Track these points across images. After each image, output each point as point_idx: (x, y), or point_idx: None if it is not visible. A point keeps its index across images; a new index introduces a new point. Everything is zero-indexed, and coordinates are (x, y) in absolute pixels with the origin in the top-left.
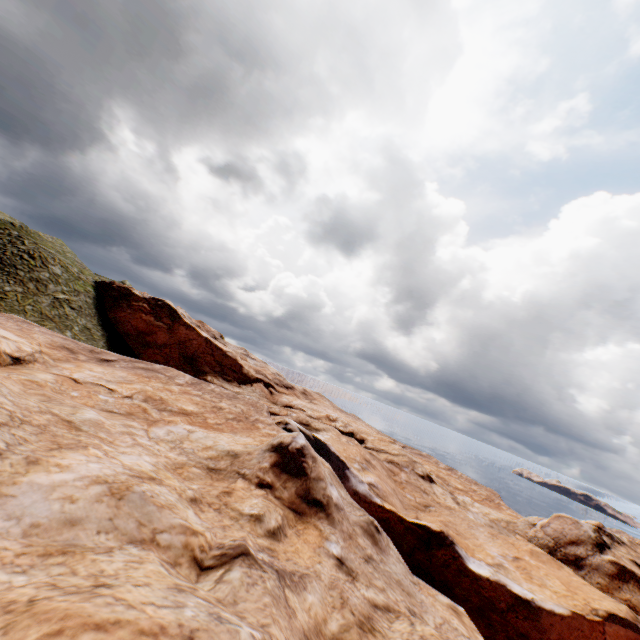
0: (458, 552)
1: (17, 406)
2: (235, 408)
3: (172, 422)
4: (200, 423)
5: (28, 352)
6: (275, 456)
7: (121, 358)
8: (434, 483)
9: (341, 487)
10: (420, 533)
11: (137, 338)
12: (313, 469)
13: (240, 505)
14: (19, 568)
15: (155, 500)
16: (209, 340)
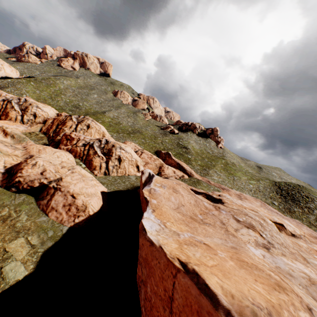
0: None
1: (284, 242)
2: None
3: None
4: None
5: (297, 233)
6: None
7: None
8: None
9: None
10: None
11: None
12: None
13: None
14: (271, 268)
15: None
16: None
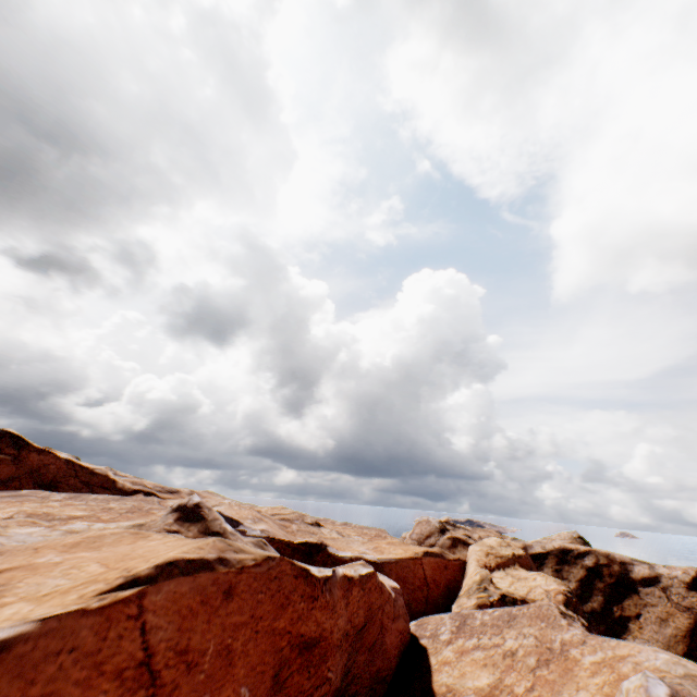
0: (331, 550)
1: None
2: (126, 505)
3: (69, 523)
4: (95, 521)
5: None
6: (177, 513)
7: None
8: (322, 527)
9: (236, 532)
10: (304, 549)
11: None
12: (210, 515)
13: None
14: None
15: None
16: (71, 461)
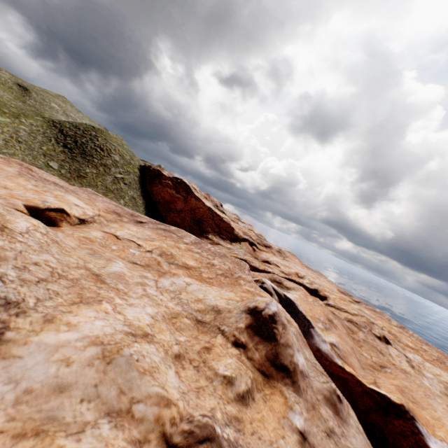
0: (418, 429)
1: (60, 263)
2: (224, 265)
3: (176, 275)
4: (196, 276)
5: (90, 215)
6: (250, 319)
7: (150, 221)
8: (389, 344)
9: (306, 347)
10: (378, 399)
11: (164, 205)
12: (282, 335)
13: (216, 363)
14: None
15: (139, 365)
16: (211, 209)
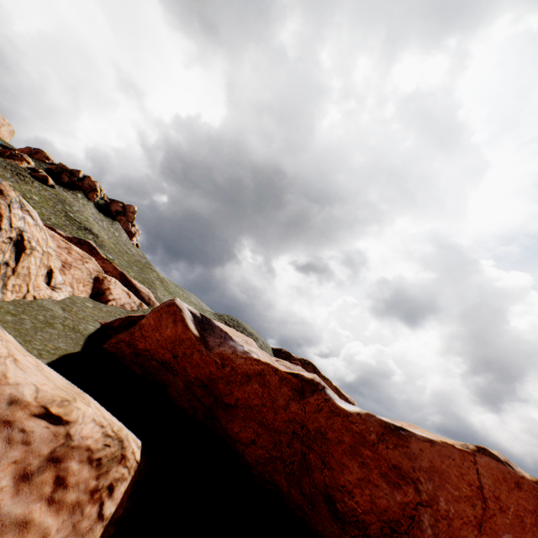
0: None
1: None
2: None
3: None
4: None
5: None
6: None
7: None
8: None
9: None
10: None
11: None
12: None
13: None
14: None
15: None
16: (337, 388)
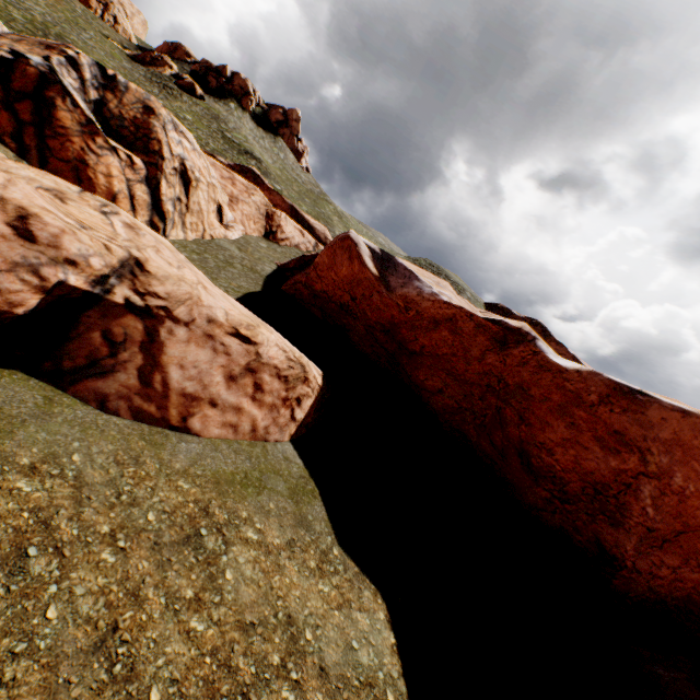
0: None
1: None
2: None
3: None
4: None
5: None
6: None
7: None
8: None
9: None
10: None
11: None
12: None
13: None
14: None
15: None
16: (575, 357)
